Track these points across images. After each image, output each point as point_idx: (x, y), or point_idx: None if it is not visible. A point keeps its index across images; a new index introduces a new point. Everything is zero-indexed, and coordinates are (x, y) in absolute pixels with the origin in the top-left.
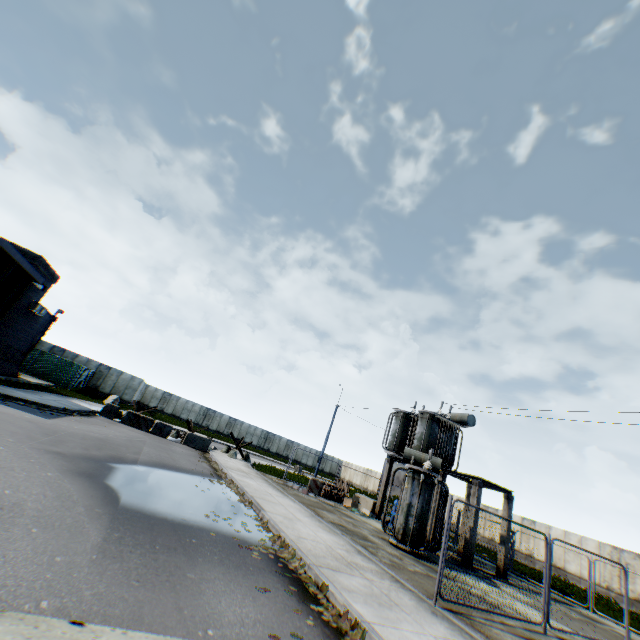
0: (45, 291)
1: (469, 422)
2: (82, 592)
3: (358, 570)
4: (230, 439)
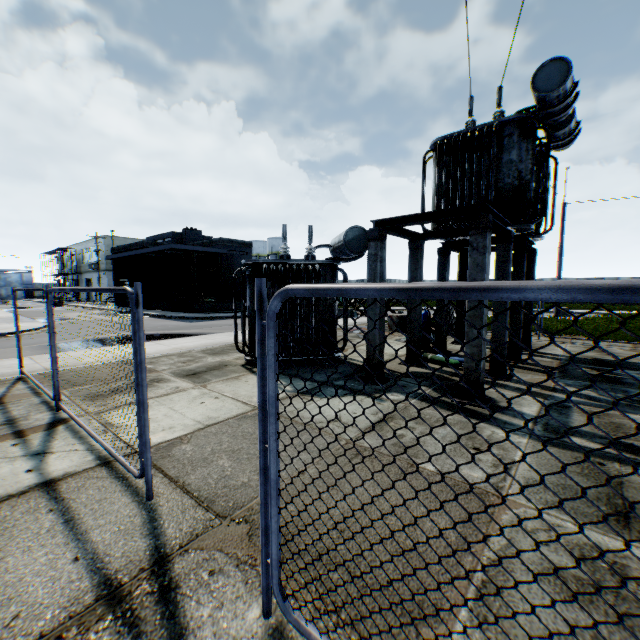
0: (249, 255)
1: (543, 87)
2: None
3: None
4: None
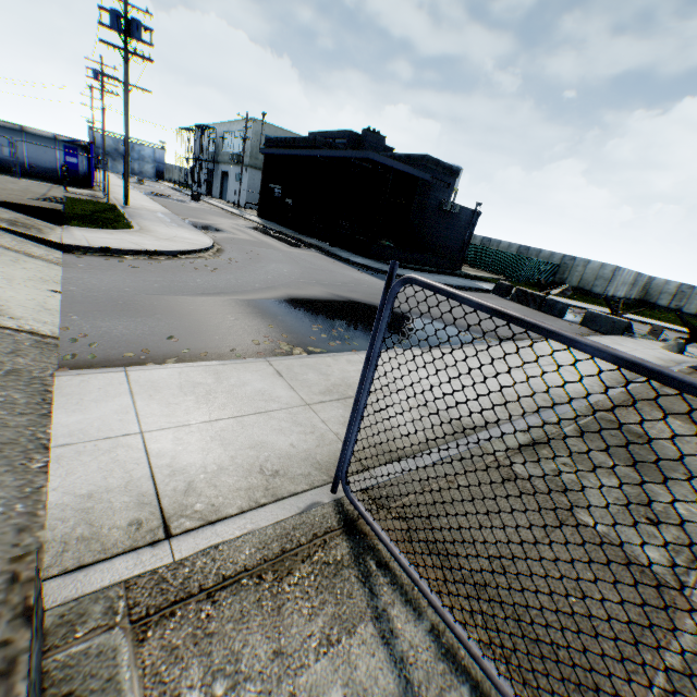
0: (450, 188)
1: None
2: (93, 293)
3: (330, 401)
4: None
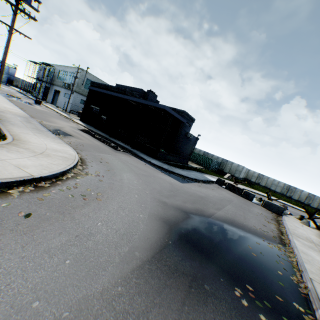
0: (190, 127)
1: None
2: None
3: None
4: (309, 208)
